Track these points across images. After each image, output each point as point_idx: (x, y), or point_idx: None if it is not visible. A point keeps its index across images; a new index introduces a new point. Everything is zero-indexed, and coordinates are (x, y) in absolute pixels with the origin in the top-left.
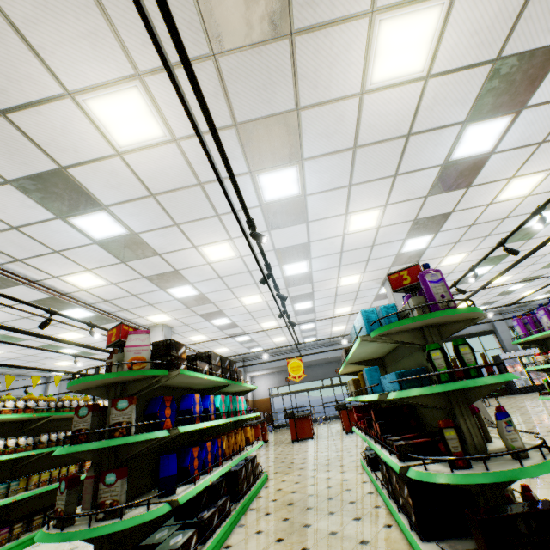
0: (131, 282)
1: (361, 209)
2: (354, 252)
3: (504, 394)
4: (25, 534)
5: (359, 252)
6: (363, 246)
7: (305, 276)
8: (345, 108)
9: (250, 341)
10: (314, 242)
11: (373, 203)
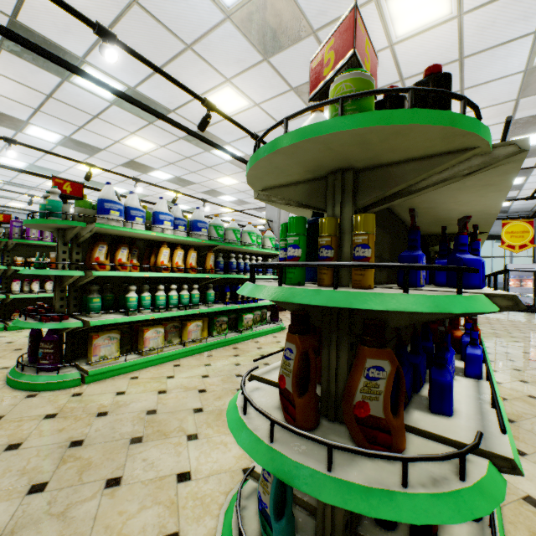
0: None
1: (121, 138)
2: (183, 163)
3: None
4: None
5: (187, 162)
6: (181, 158)
7: (180, 179)
8: None
9: (239, 221)
10: (136, 160)
11: (120, 133)
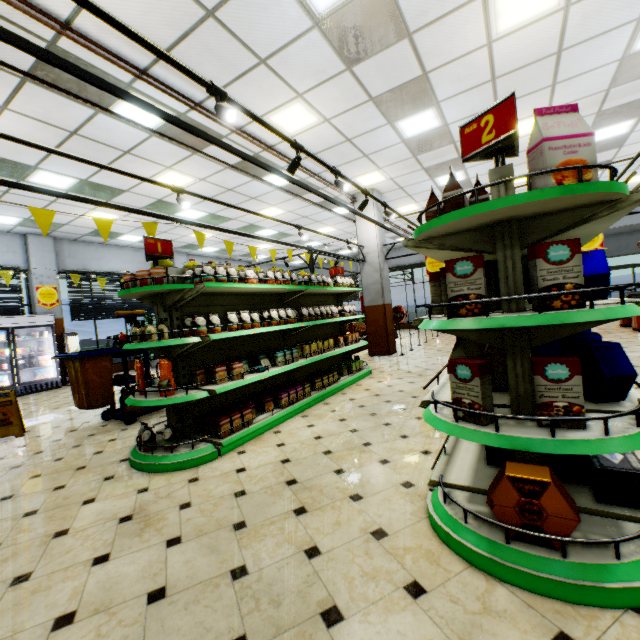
0: (350, 113)
1: None
2: None
3: None
4: (312, 393)
5: None
6: None
7: None
8: None
9: None
10: None
11: None
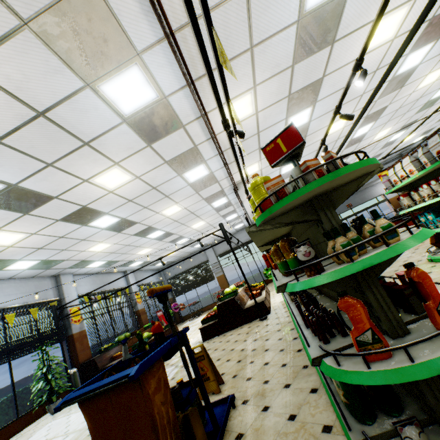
0: (272, 107)
1: None
2: None
3: None
4: None
5: None
6: None
7: (407, 74)
8: None
9: None
10: None
11: None
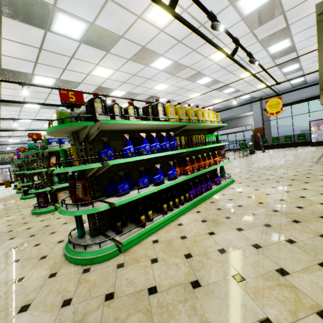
0: None
1: None
2: None
3: (309, 145)
4: None
5: None
6: None
7: None
8: (5, 96)
9: None
10: None
11: None
